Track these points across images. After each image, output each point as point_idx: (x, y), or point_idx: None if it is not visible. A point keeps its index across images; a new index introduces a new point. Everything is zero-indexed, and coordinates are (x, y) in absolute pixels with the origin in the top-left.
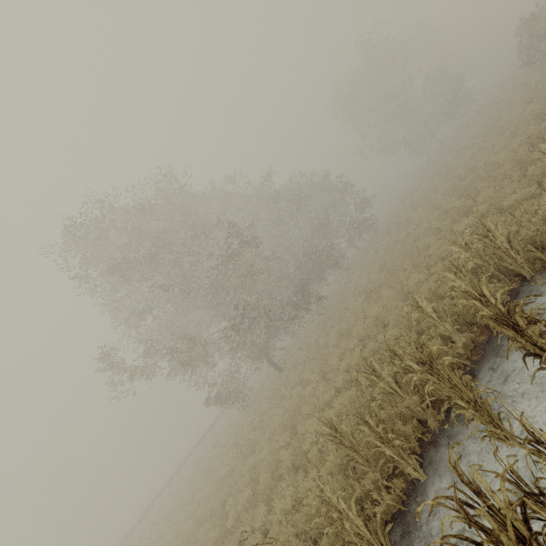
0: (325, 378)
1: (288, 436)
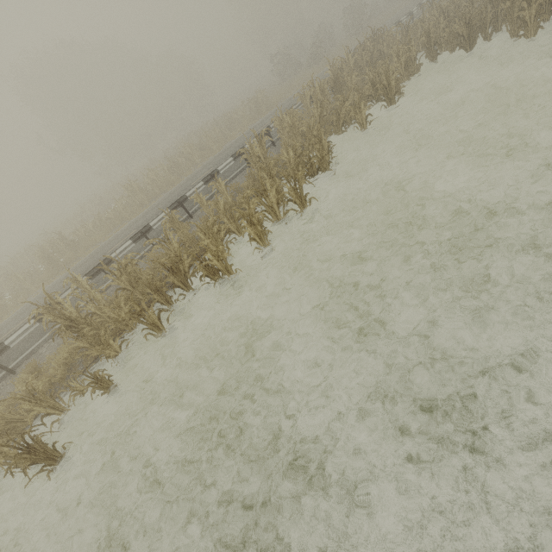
0: None
1: None
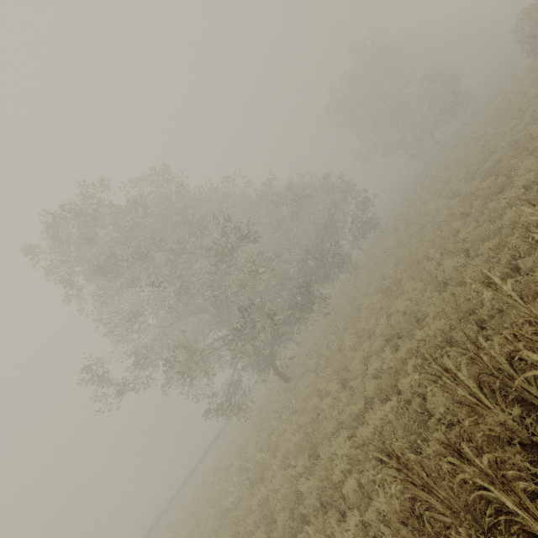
0: (345, 387)
1: (307, 459)
